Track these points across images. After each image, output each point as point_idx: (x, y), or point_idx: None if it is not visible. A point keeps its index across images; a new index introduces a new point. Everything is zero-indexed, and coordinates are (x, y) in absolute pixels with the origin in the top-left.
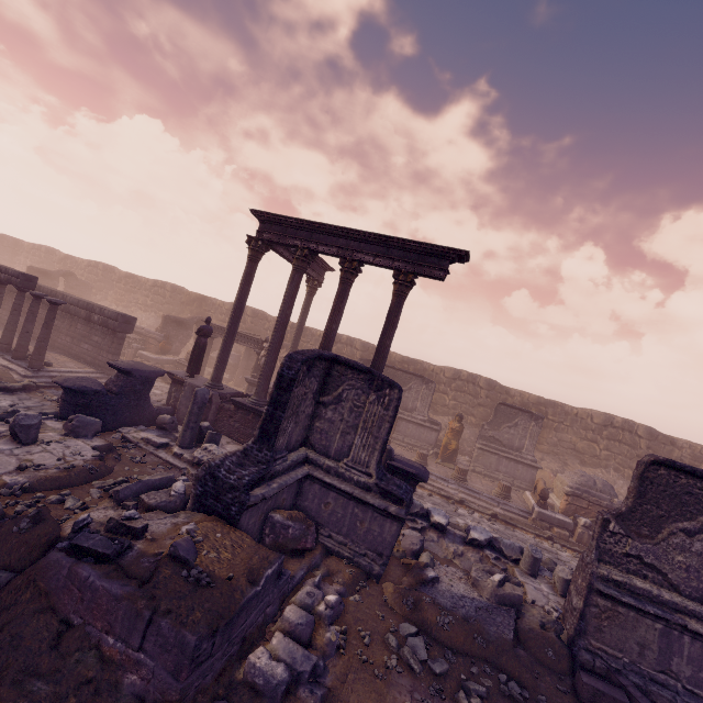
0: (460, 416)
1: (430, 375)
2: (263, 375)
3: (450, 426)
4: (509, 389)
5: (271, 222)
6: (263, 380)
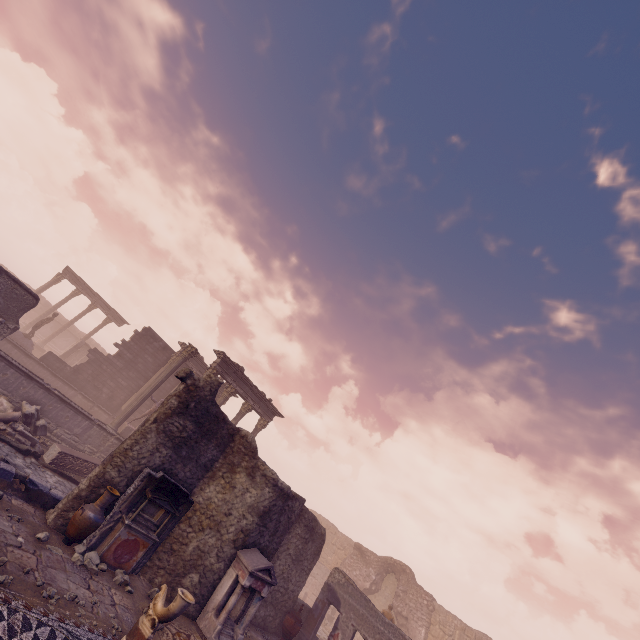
0: None
1: (76, 335)
2: (33, 323)
3: None
4: None
5: (73, 274)
6: (32, 325)
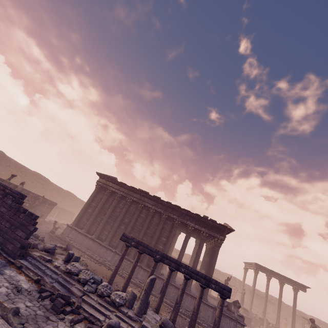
0: (286, 318)
1: (262, 296)
2: (265, 310)
3: (284, 321)
4: (288, 305)
5: (260, 266)
6: (265, 312)
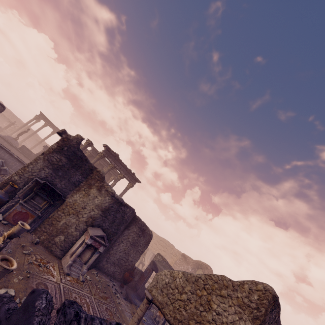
0: None
1: None
2: (25, 139)
3: None
4: None
5: (43, 115)
6: (24, 140)
